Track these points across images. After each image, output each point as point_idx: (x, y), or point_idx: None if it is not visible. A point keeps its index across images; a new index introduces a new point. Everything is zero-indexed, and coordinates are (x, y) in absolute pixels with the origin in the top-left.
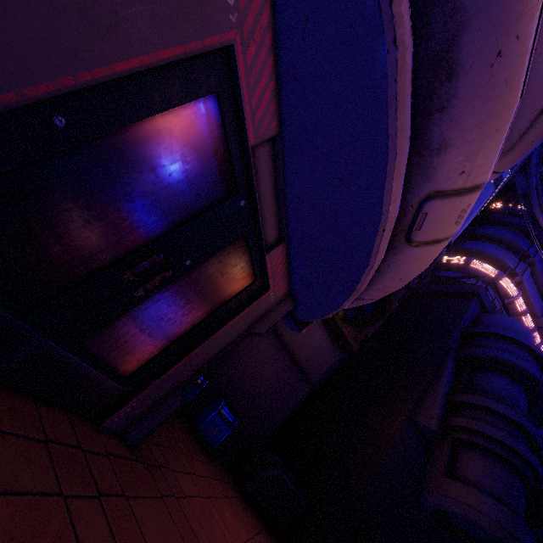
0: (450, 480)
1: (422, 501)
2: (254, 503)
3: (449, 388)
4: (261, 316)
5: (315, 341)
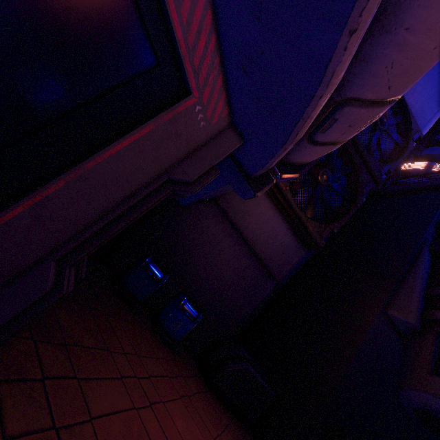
0: (438, 378)
1: (402, 398)
2: (221, 395)
3: (426, 281)
4: (187, 153)
5: (278, 239)
